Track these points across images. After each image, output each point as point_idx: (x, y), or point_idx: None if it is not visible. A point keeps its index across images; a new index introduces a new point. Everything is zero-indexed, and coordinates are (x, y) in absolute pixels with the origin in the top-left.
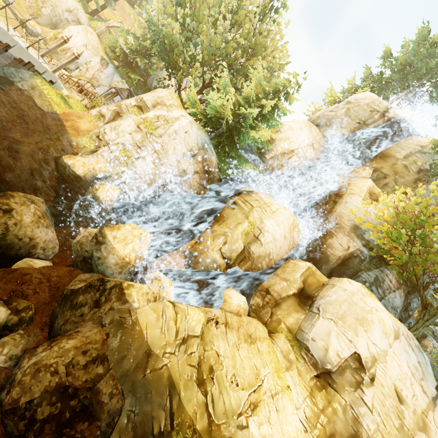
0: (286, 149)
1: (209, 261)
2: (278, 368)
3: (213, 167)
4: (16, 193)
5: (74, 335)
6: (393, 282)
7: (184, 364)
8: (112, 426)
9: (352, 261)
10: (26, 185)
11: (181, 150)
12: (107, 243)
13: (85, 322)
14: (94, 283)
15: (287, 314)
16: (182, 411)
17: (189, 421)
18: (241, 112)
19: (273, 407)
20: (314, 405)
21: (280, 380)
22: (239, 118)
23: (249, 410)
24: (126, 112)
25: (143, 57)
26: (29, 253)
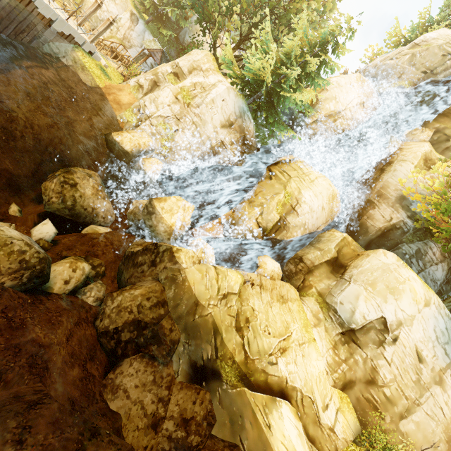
0: (331, 111)
1: (245, 230)
2: (306, 324)
3: (250, 136)
4: (76, 168)
5: (139, 286)
6: (437, 255)
7: (225, 314)
8: (173, 350)
9: (394, 233)
10: (83, 160)
11: (219, 120)
12: (157, 214)
13: (145, 277)
14: (149, 247)
15: (319, 280)
16: (224, 347)
17: (230, 355)
18: (281, 72)
19: (299, 353)
20: (337, 355)
21: (307, 333)
22: (280, 78)
23: (278, 353)
24: (163, 81)
25: (174, 6)
26: (93, 221)
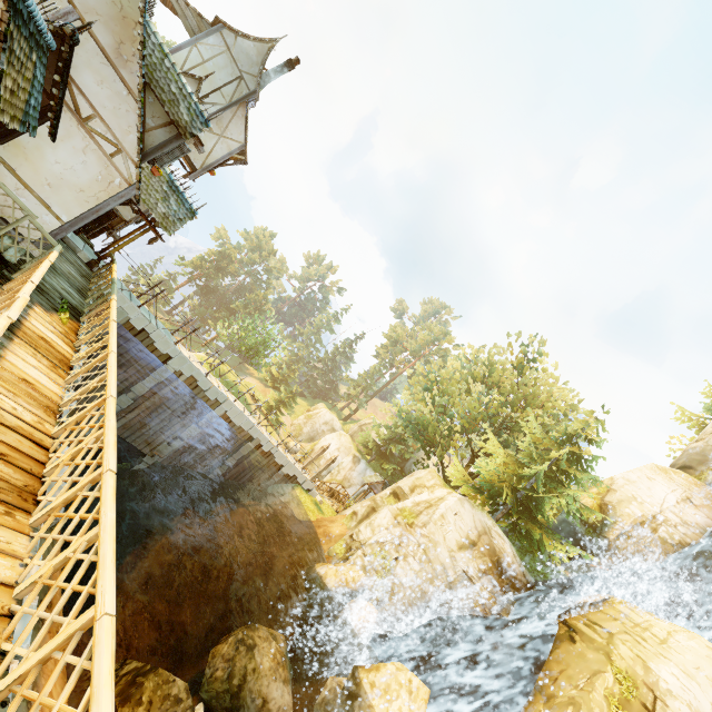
0: (639, 516)
1: None
2: None
3: (509, 561)
4: (260, 625)
5: None
6: None
7: None
8: None
9: None
10: (271, 613)
11: (454, 539)
12: (362, 697)
13: None
14: None
15: None
16: None
17: None
18: (525, 474)
19: None
20: None
21: None
22: (530, 482)
23: None
24: (381, 505)
25: (397, 443)
26: None
